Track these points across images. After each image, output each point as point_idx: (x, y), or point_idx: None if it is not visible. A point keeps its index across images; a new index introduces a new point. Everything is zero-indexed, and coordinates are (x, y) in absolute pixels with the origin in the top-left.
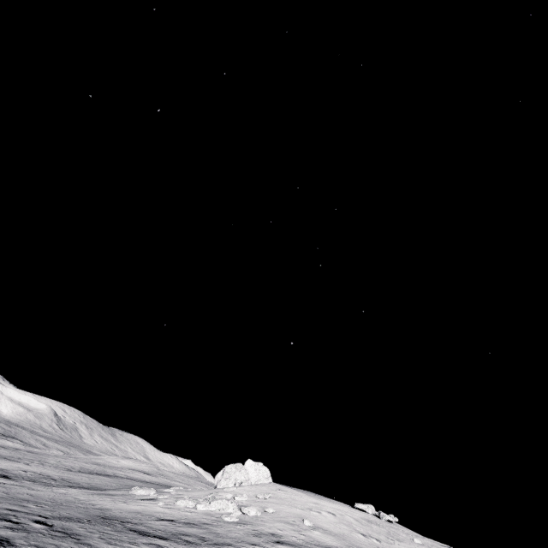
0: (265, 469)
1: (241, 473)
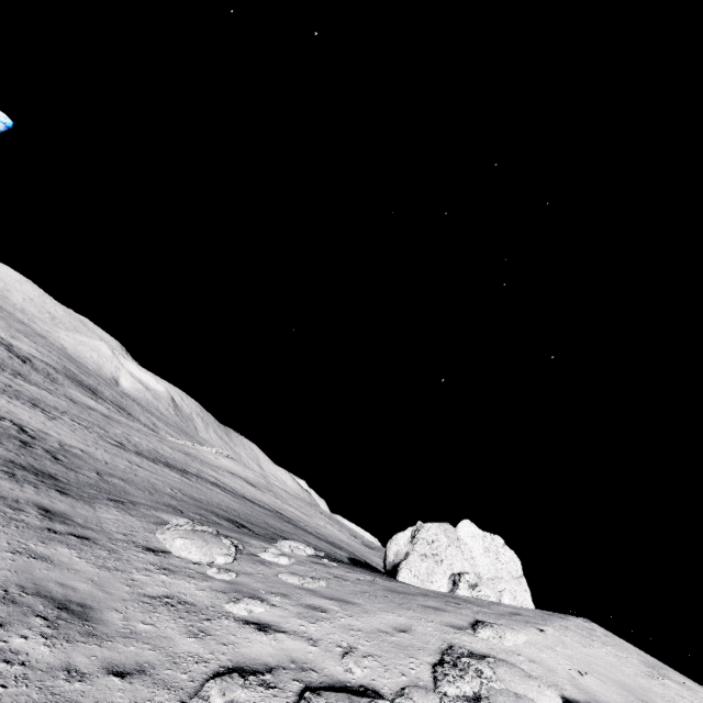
0: (512, 556)
1: (462, 552)
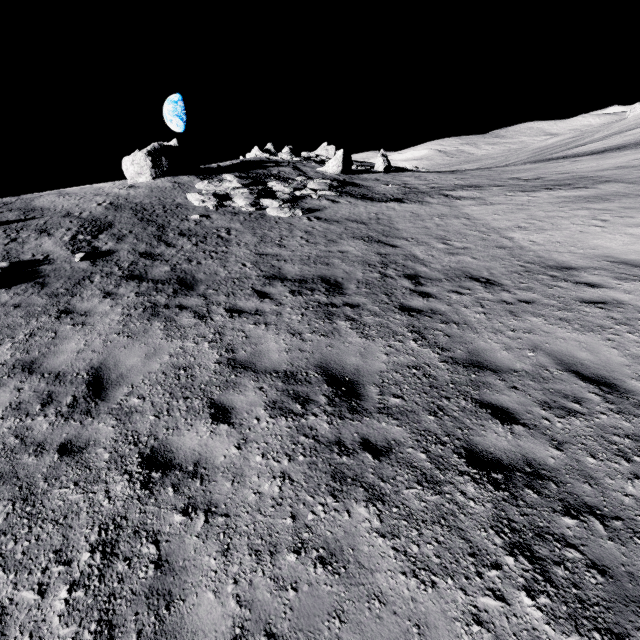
0: None
1: None
